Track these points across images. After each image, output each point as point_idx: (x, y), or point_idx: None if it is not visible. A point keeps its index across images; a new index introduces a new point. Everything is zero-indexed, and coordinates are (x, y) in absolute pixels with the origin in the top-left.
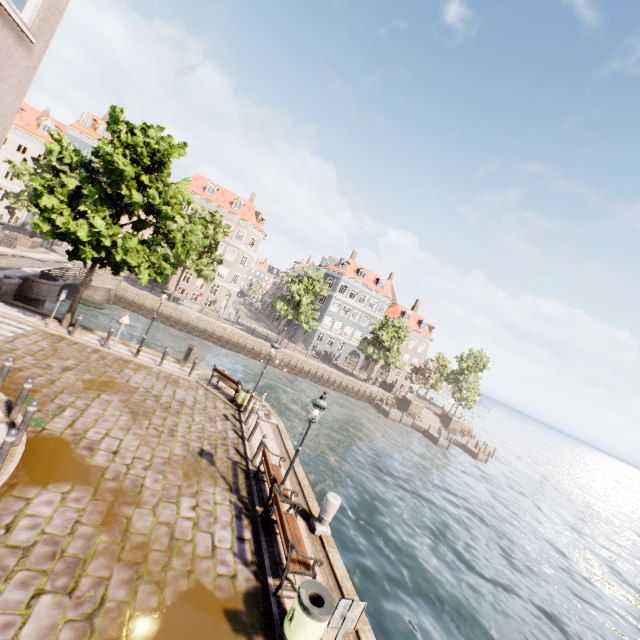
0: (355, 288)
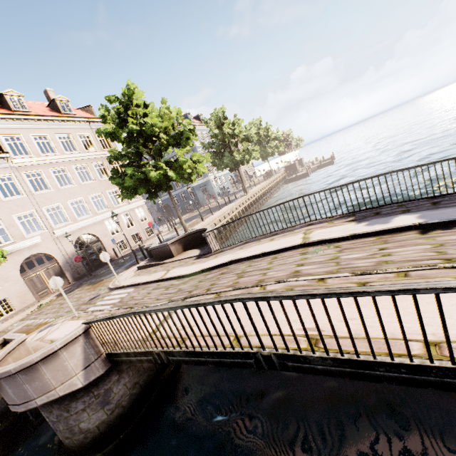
0: (198, 131)
